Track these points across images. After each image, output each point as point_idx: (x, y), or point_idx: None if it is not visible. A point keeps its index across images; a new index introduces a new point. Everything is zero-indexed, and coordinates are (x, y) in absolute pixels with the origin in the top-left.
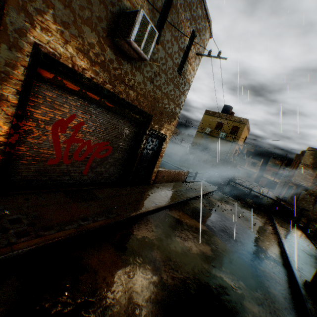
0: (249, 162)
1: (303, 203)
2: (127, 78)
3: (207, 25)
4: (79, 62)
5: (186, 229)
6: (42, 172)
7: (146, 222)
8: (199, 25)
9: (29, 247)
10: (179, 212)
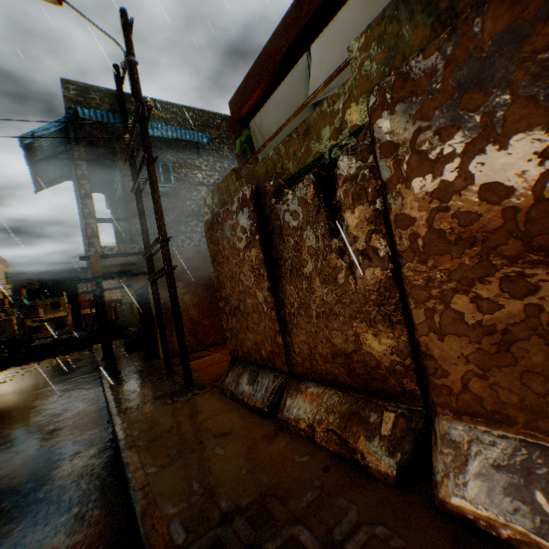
0: (48, 306)
1: (125, 316)
2: None
3: None
4: None
5: None
6: None
7: None
8: None
9: None
10: None
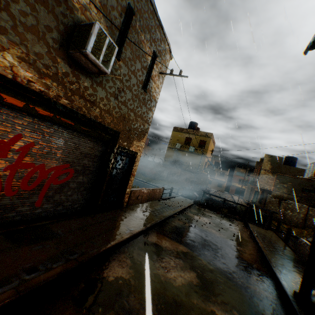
0: (218, 173)
1: (270, 206)
2: (86, 92)
3: (166, 47)
4: (22, 73)
5: (168, 255)
6: None
7: (119, 256)
8: (159, 47)
9: None
10: (158, 235)
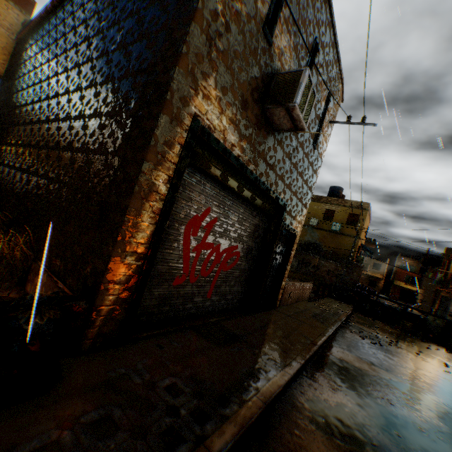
0: (369, 264)
1: None
2: (269, 154)
3: (339, 87)
4: (229, 136)
5: (376, 382)
6: (164, 298)
7: (319, 374)
8: (333, 87)
9: (227, 442)
10: (342, 352)
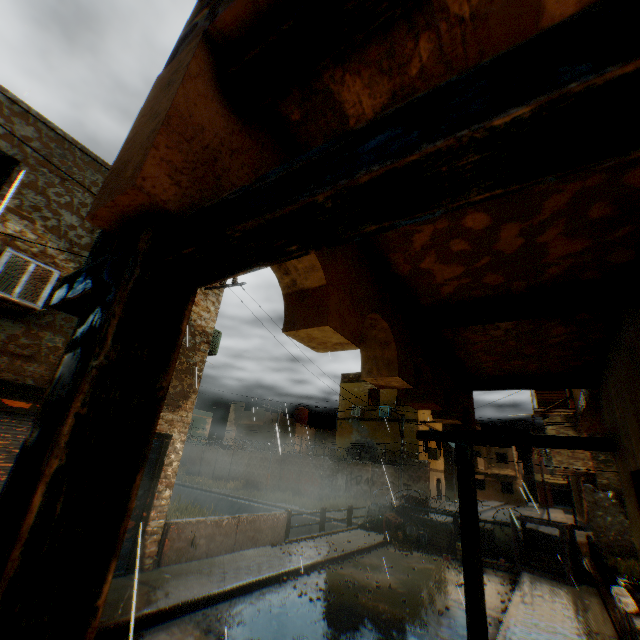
0: (491, 456)
1: (603, 515)
2: (16, 344)
3: None
4: None
5: None
6: None
7: None
8: None
9: None
10: (181, 630)
